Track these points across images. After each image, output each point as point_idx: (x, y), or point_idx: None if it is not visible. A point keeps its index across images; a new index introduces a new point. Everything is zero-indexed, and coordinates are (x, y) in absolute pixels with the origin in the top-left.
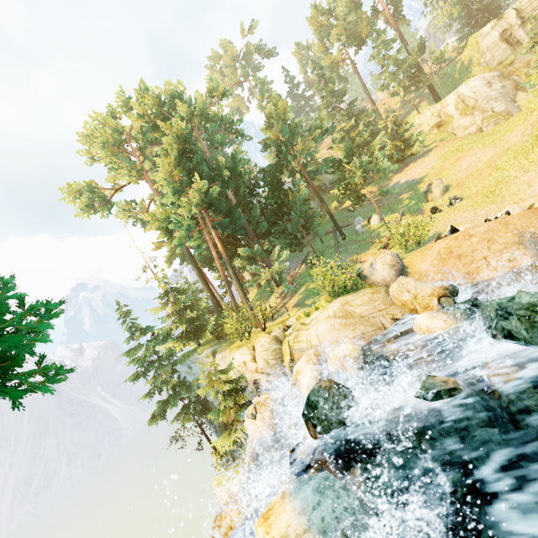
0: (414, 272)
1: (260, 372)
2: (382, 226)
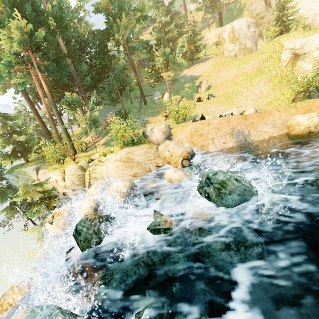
0: (176, 139)
1: (67, 188)
2: (169, 102)
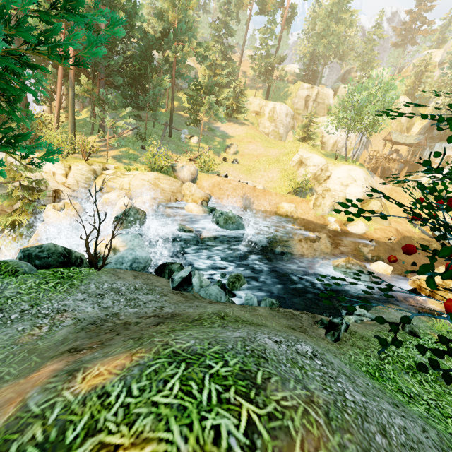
0: (199, 184)
1: (66, 186)
2: (196, 147)
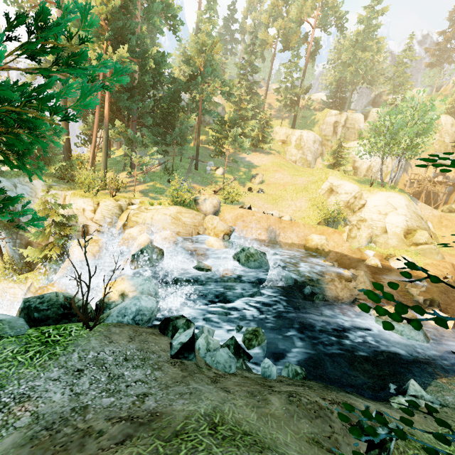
0: (222, 216)
1: (94, 222)
2: (221, 178)
